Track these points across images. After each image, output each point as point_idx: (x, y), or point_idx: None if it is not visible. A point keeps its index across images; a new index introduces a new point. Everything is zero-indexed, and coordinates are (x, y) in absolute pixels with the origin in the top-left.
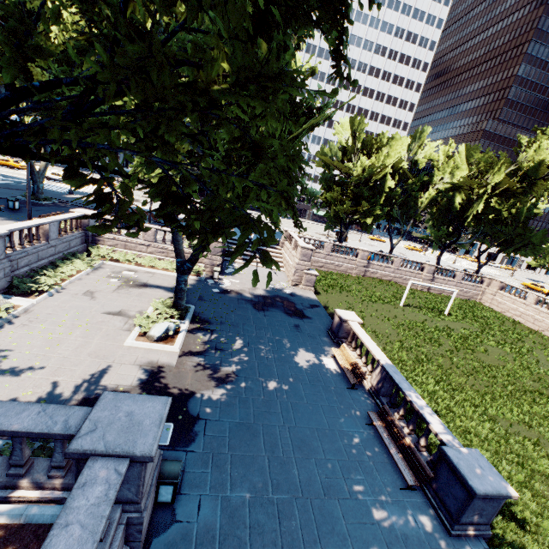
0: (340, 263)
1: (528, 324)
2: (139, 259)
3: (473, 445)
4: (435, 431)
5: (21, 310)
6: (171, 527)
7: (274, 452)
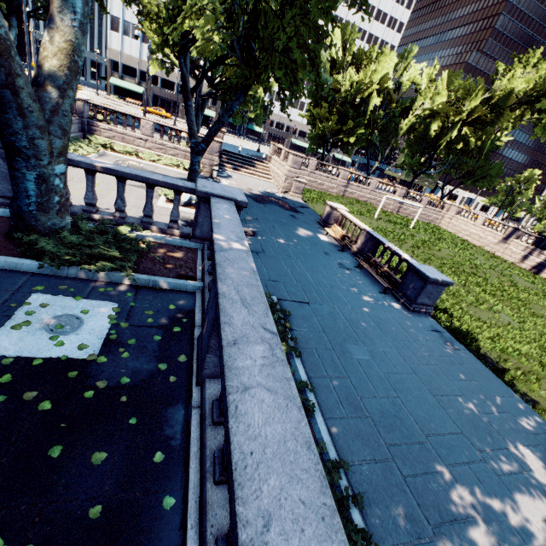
0: (323, 182)
1: (474, 242)
2: (139, 153)
3: None
4: (405, 259)
5: None
6: None
7: (294, 269)
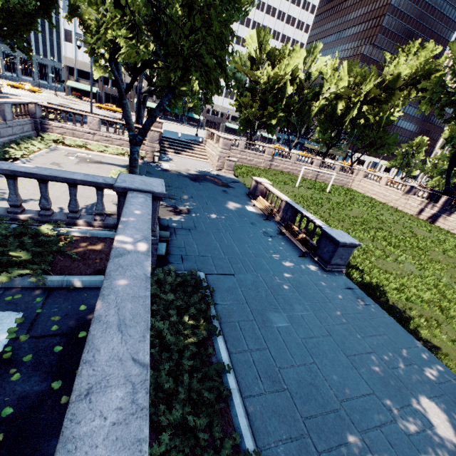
0: (252, 158)
1: (380, 199)
2: (88, 145)
3: None
4: (319, 225)
5: None
6: (168, 265)
7: (222, 242)
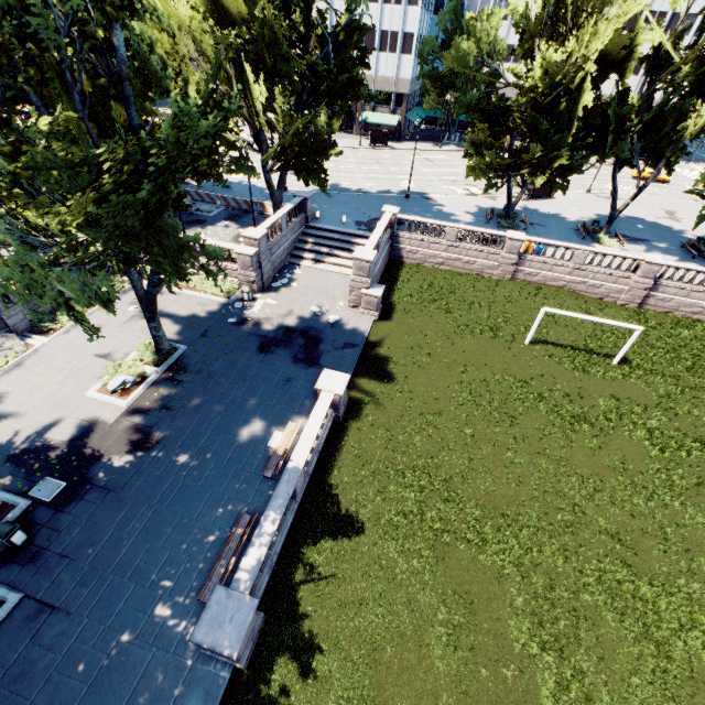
0: (472, 259)
1: None
2: None
3: (365, 579)
4: (239, 566)
5: (31, 352)
6: (7, 564)
7: (123, 529)
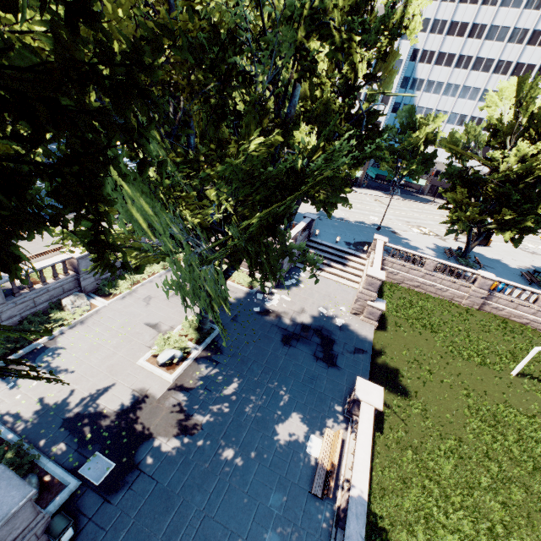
0: (445, 287)
1: None
2: None
3: None
4: None
5: (93, 312)
6: None
7: (170, 540)
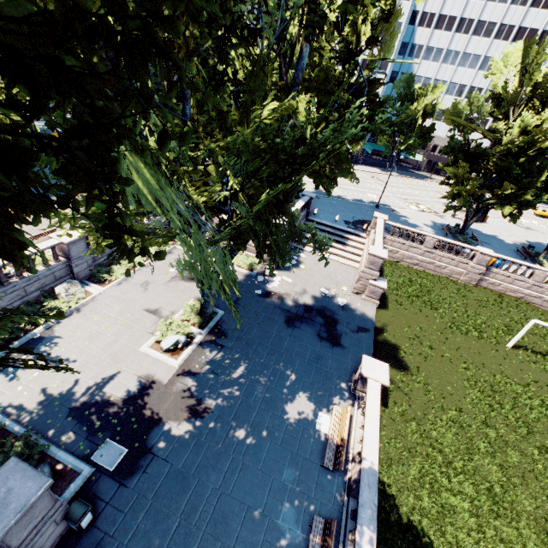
0: (444, 264)
1: None
2: None
3: None
4: None
5: (89, 299)
6: None
7: (189, 517)
